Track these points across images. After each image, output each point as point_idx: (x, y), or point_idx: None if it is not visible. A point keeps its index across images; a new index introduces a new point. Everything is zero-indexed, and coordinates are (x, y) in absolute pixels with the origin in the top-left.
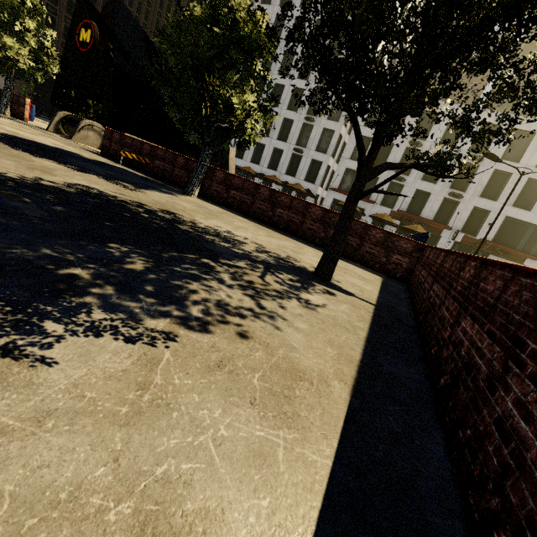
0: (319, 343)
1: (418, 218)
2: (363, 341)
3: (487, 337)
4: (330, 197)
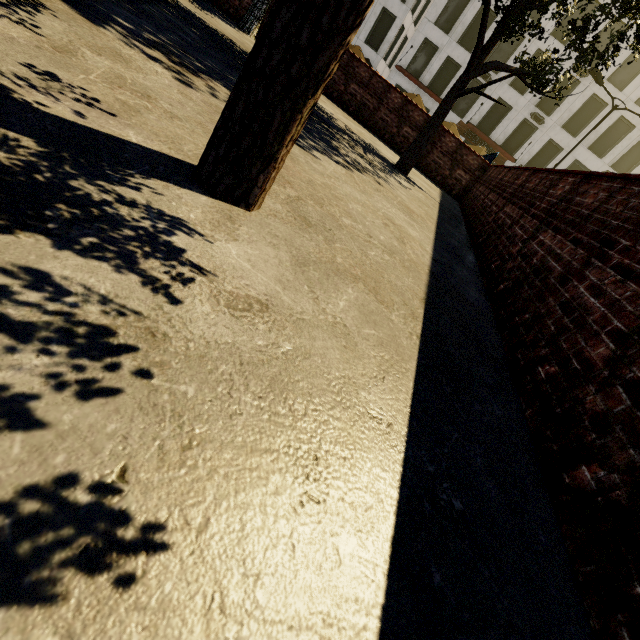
0: (415, 204)
1: (486, 139)
2: (436, 215)
3: (517, 209)
4: (392, 80)
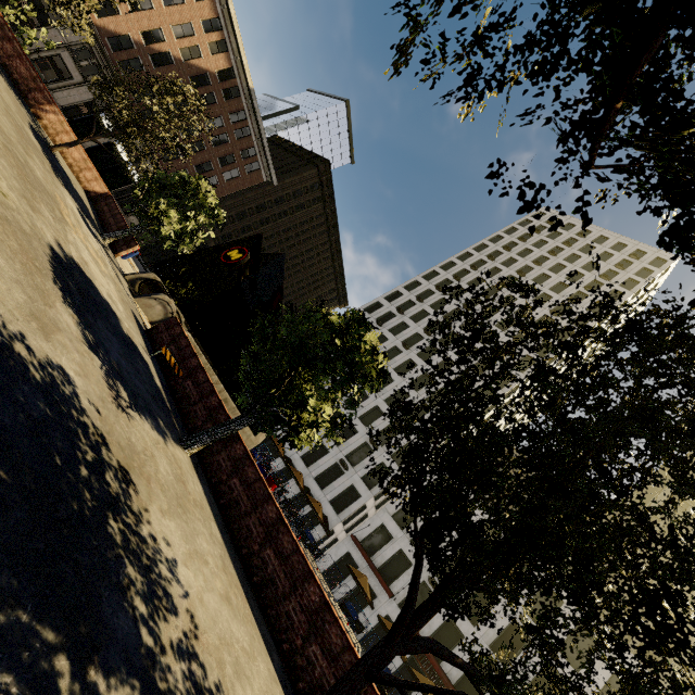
0: None
1: (436, 666)
2: None
3: None
4: (345, 546)
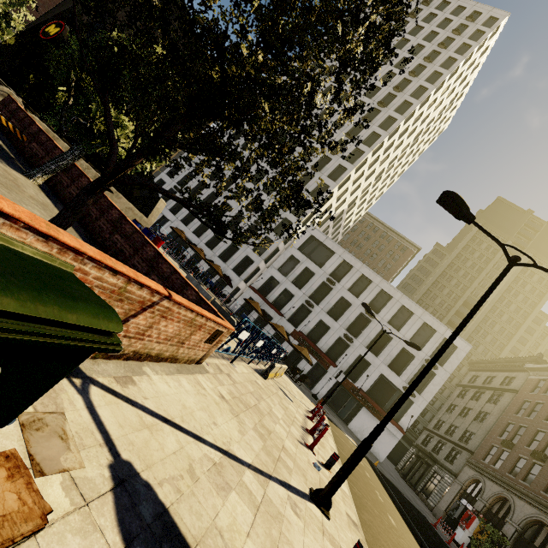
0: None
1: (312, 345)
2: None
3: None
4: (248, 294)
